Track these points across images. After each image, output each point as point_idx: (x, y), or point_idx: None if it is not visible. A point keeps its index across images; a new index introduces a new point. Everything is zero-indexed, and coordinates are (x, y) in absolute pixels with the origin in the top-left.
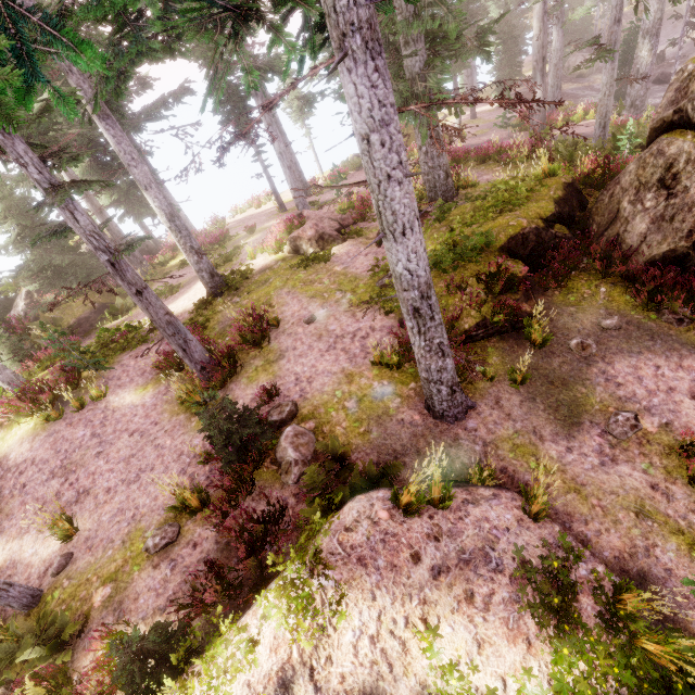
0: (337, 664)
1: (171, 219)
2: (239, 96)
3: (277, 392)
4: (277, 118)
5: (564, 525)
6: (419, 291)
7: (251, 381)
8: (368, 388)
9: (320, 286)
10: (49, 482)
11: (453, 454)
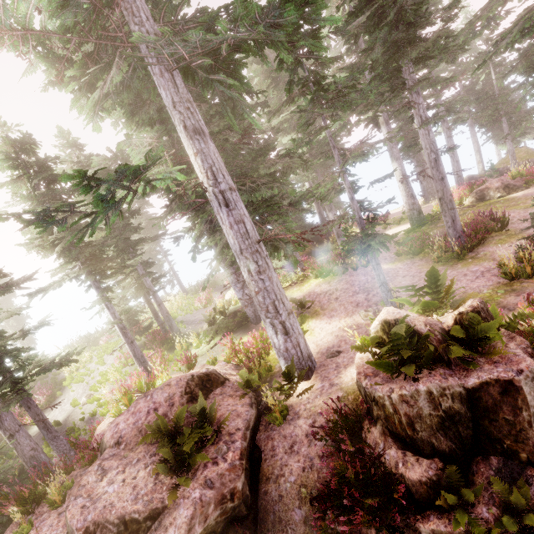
0: None
1: (404, 177)
2: (415, 133)
3: None
4: (421, 152)
5: None
6: None
7: (502, 243)
8: None
9: (527, 204)
10: (355, 295)
11: None
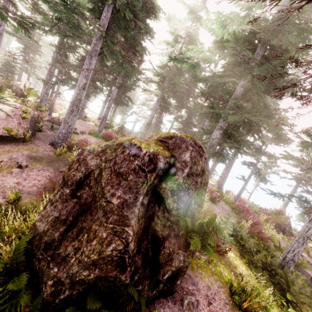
0: (2, 106)
1: (147, 124)
2: None
3: (83, 133)
4: (234, 160)
5: (0, 146)
6: (71, 100)
7: (92, 137)
8: (75, 140)
9: None
10: (78, 123)
11: (40, 141)
